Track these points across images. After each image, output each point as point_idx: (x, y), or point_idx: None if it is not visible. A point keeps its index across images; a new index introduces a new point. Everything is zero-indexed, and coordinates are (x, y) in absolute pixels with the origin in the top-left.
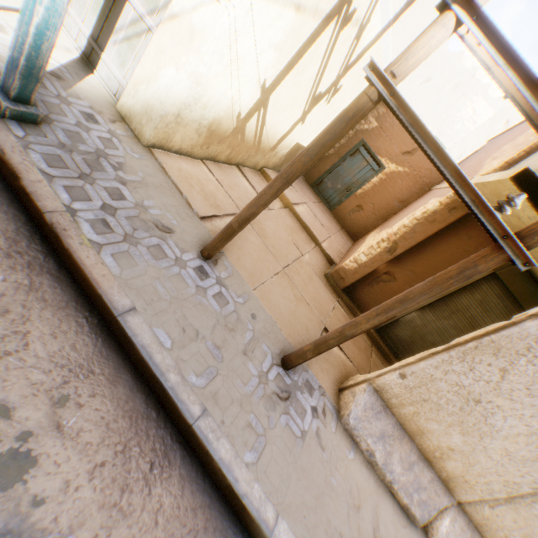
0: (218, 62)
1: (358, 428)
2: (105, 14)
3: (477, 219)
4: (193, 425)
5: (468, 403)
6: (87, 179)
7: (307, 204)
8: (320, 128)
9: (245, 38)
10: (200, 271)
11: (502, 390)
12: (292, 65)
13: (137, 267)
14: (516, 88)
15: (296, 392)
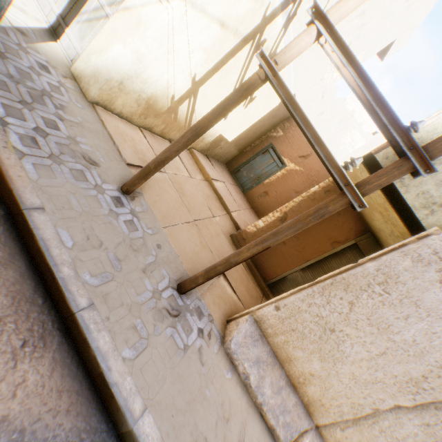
0: (158, 48)
1: (238, 352)
2: (74, 1)
3: (331, 174)
4: (77, 314)
5: (326, 332)
6: (27, 105)
7: (224, 183)
8: (239, 126)
9: (181, 36)
10: (117, 200)
11: (350, 320)
12: (217, 69)
13: (56, 180)
14: (354, 80)
15: (186, 313)
